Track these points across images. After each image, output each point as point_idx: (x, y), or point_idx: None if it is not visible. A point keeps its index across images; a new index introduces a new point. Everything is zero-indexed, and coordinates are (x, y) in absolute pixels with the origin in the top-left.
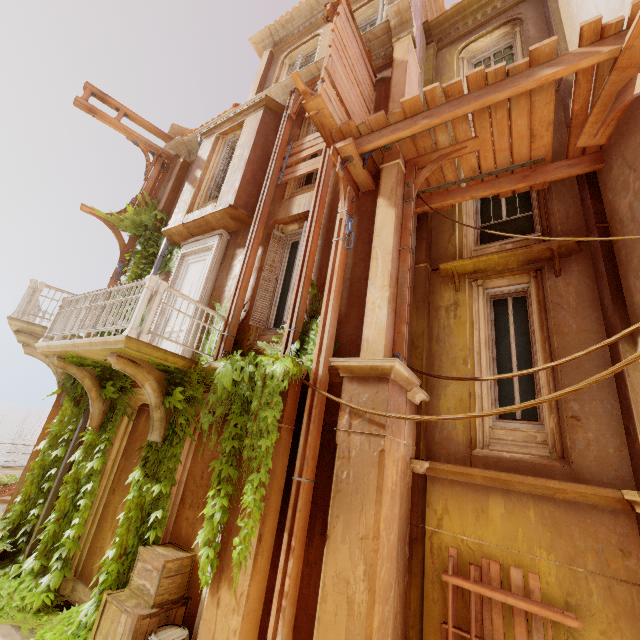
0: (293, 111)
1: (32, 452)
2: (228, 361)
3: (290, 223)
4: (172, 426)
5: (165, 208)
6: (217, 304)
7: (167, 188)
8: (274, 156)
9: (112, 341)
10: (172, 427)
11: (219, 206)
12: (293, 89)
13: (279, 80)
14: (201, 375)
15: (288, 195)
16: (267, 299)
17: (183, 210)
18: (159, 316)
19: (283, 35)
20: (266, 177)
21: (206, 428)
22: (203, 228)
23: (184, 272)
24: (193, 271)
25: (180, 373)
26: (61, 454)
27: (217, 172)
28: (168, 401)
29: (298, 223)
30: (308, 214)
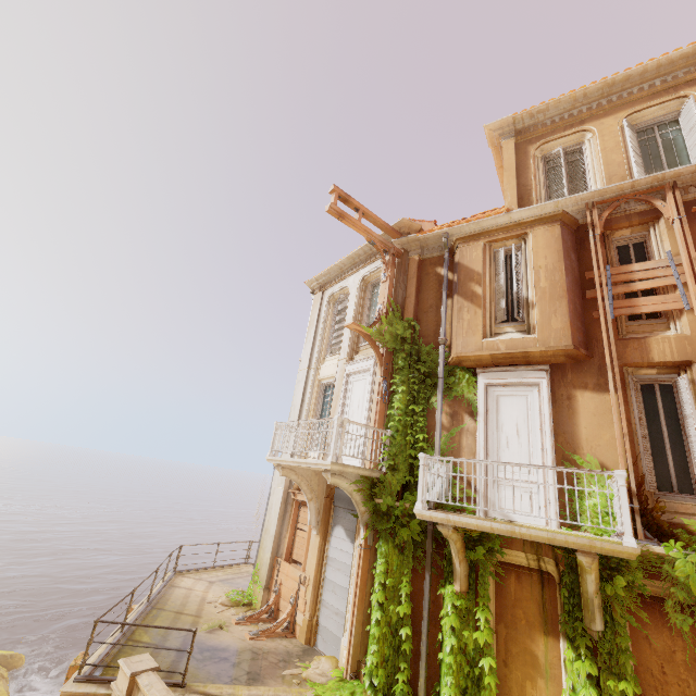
0: (600, 230)
1: (357, 602)
2: (695, 556)
3: (644, 367)
4: (607, 611)
5: (414, 315)
6: (575, 456)
7: (408, 291)
8: (599, 285)
9: (608, 549)
10: (608, 612)
11: (545, 341)
12: (589, 202)
13: (537, 177)
14: (636, 558)
15: (624, 330)
16: (649, 458)
17: (474, 333)
18: (484, 458)
19: (528, 124)
20: (601, 312)
21: (685, 629)
22: (515, 359)
23: (495, 405)
24: (510, 406)
25: (614, 557)
26: (409, 611)
27: (505, 290)
28: (603, 586)
29: (658, 369)
30: (679, 363)
